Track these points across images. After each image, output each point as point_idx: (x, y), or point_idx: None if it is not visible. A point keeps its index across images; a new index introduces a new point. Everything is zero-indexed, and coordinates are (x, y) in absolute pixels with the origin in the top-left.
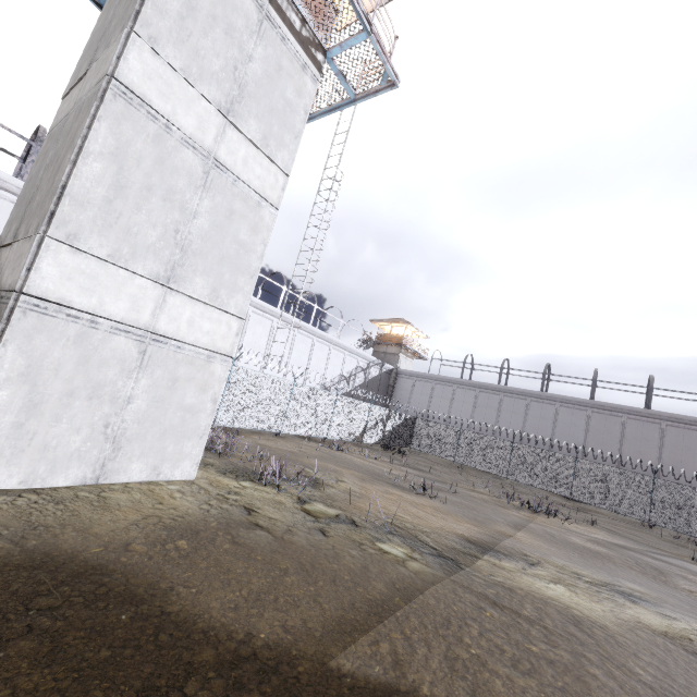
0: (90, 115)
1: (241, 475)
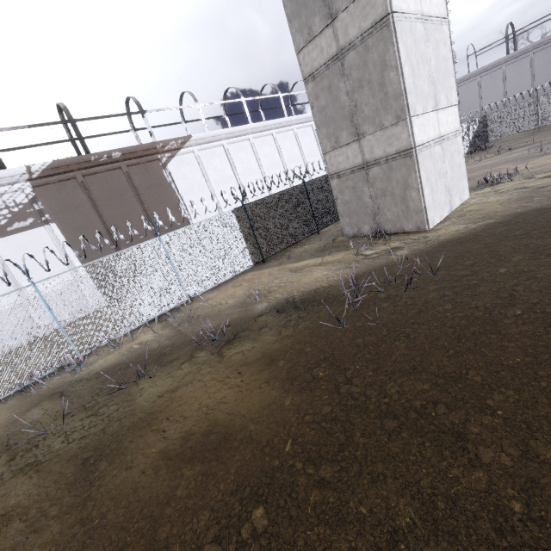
0: (394, 44)
1: (474, 190)
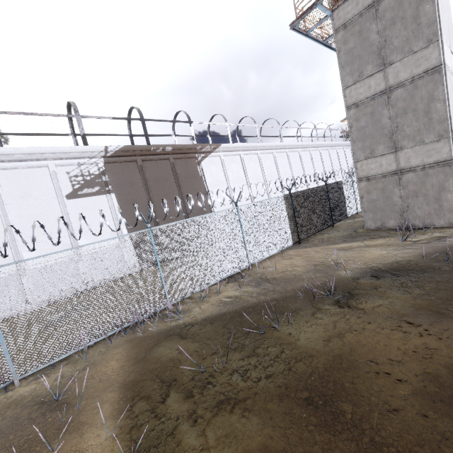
0: (444, 84)
1: None
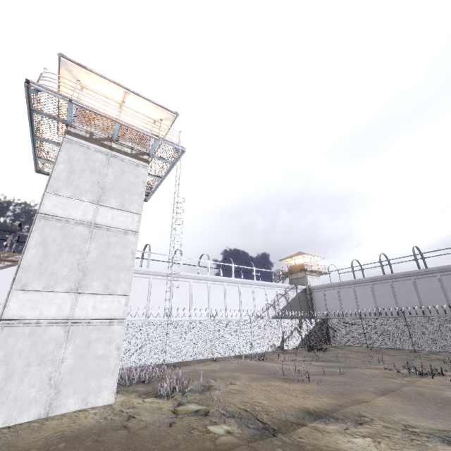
0: (30, 232)
1: (151, 394)
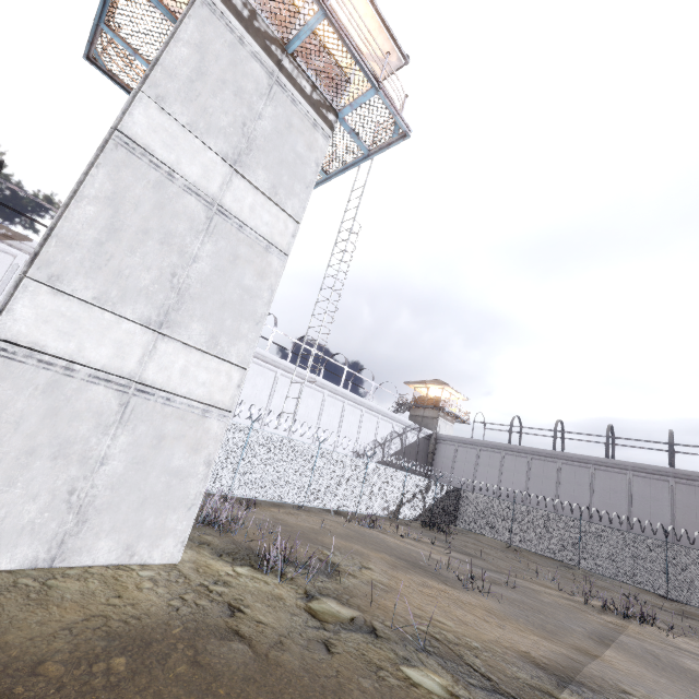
0: (90, 163)
1: (240, 558)
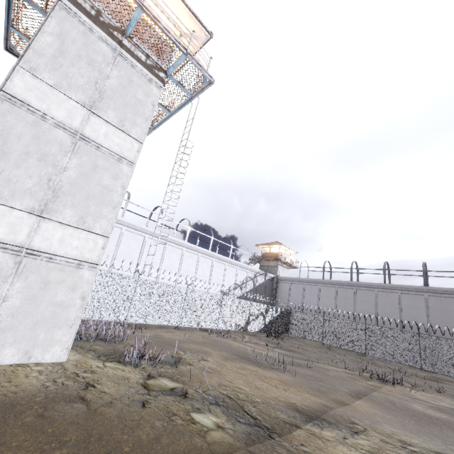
0: None
1: (113, 357)
